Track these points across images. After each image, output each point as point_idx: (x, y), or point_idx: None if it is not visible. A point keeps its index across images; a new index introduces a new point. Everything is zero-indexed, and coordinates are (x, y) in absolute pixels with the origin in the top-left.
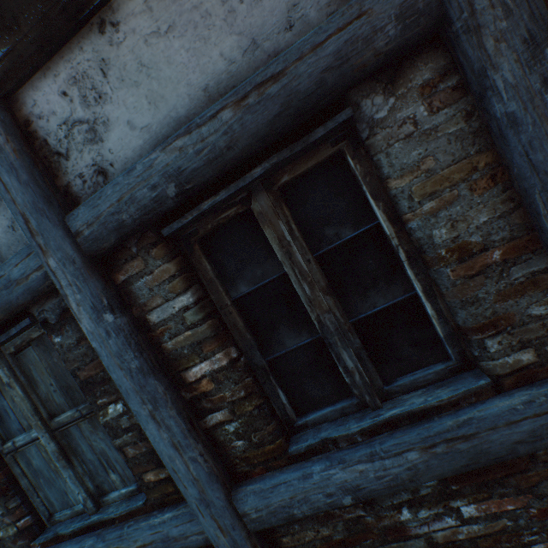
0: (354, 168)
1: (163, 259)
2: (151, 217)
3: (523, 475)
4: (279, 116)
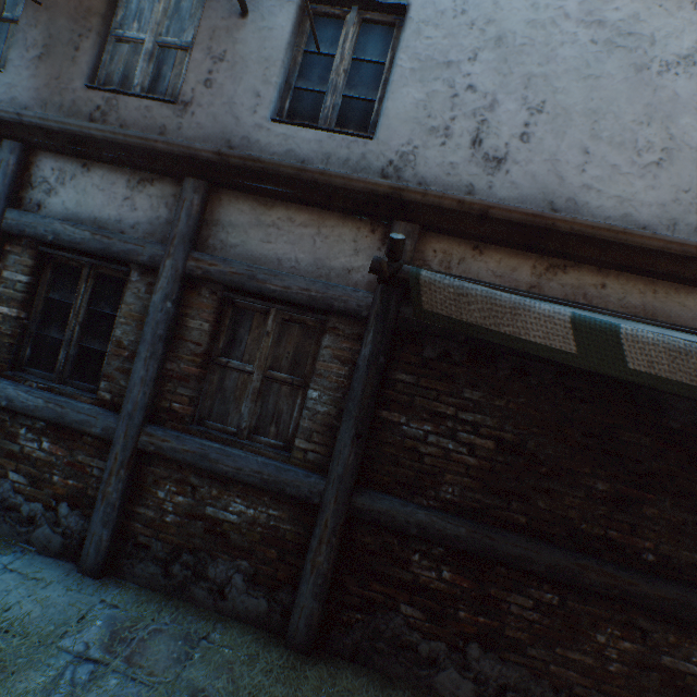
0: (125, 289)
1: (31, 257)
2: (38, 239)
3: (74, 443)
4: (101, 250)
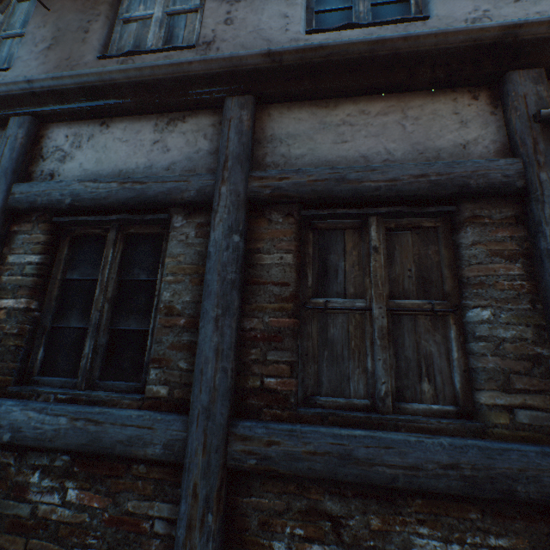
0: (164, 244)
1: (42, 231)
2: (52, 207)
3: (117, 480)
4: (133, 198)
